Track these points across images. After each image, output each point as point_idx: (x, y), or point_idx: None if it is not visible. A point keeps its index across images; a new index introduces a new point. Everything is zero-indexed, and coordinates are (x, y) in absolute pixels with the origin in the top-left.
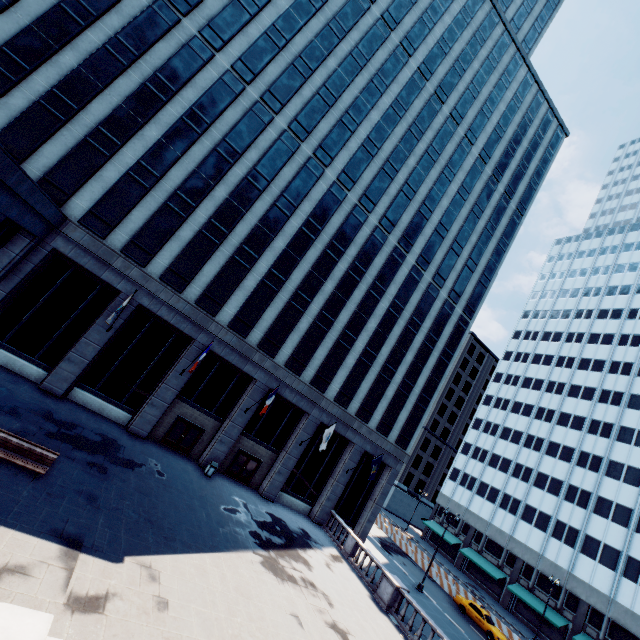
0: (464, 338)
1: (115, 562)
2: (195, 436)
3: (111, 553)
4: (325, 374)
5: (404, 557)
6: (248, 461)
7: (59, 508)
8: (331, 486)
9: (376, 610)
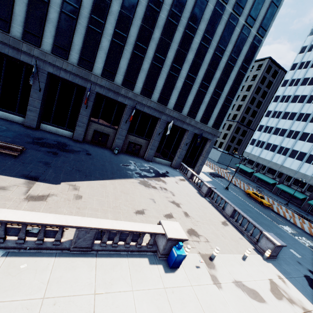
0: (257, 53)
1: (55, 184)
2: (106, 138)
3: (54, 181)
4: (165, 95)
5: (222, 178)
6: (135, 146)
7: (27, 167)
8: (179, 152)
9: (199, 196)
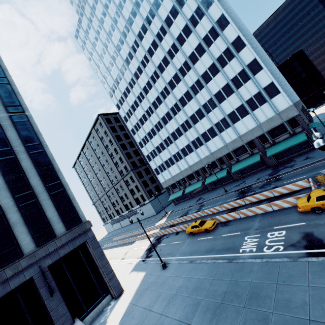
0: (35, 126)
1: None
2: None
3: None
4: None
5: (162, 241)
6: None
7: None
8: (52, 319)
9: None
